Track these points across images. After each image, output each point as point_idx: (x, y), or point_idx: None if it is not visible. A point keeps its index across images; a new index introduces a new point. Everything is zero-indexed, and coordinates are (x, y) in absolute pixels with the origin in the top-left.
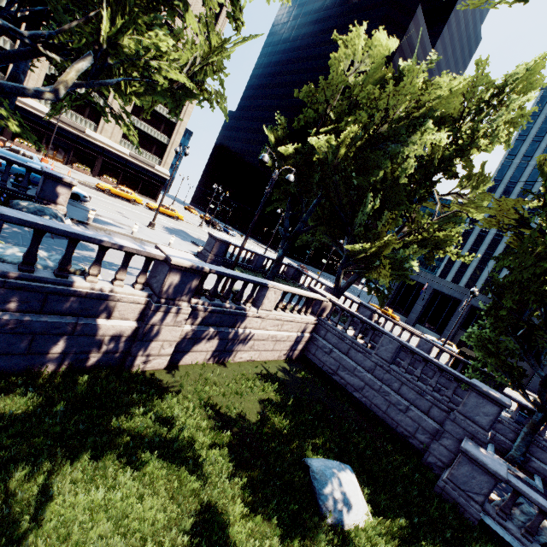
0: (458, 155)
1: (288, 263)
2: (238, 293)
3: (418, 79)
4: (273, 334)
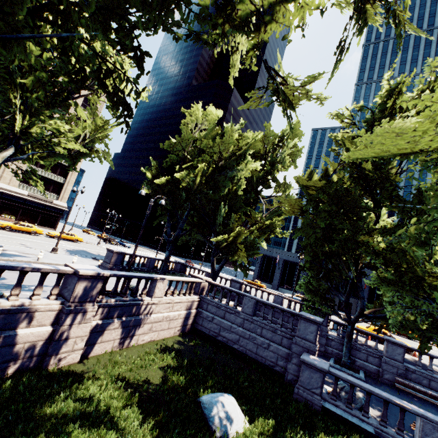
0: (268, 174)
1: (175, 260)
2: (135, 288)
3: (235, 134)
4: (166, 315)
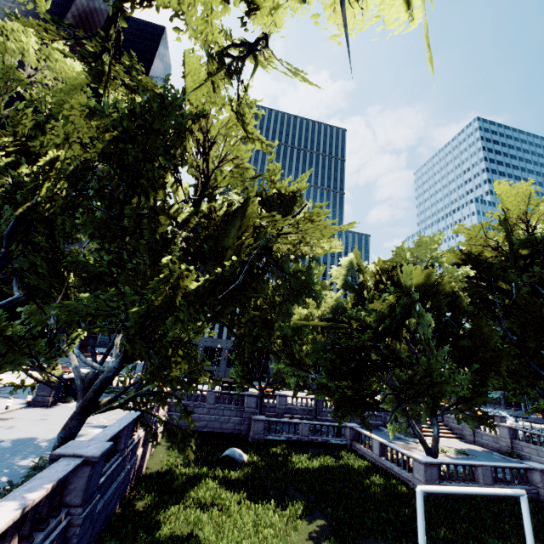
0: None
1: None
2: None
3: None
4: None
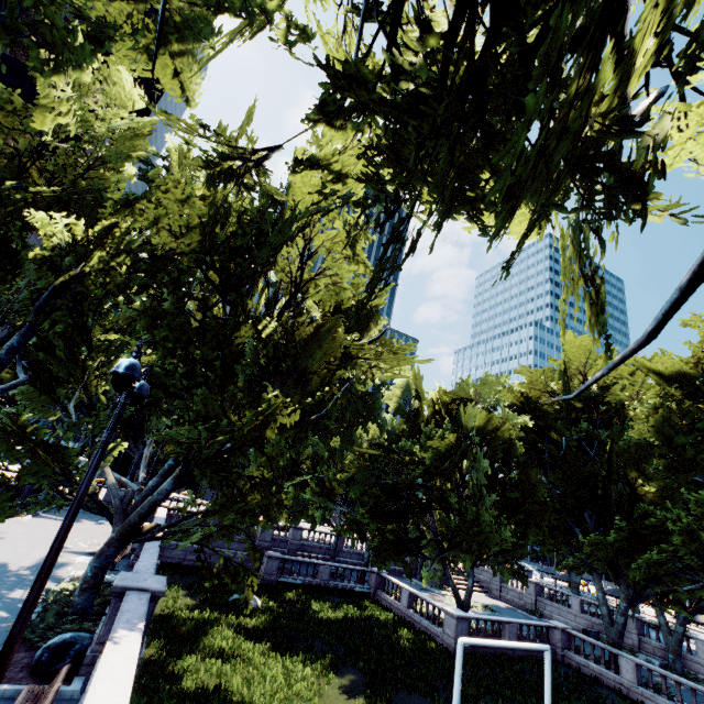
0: None
1: None
2: None
3: None
4: None
